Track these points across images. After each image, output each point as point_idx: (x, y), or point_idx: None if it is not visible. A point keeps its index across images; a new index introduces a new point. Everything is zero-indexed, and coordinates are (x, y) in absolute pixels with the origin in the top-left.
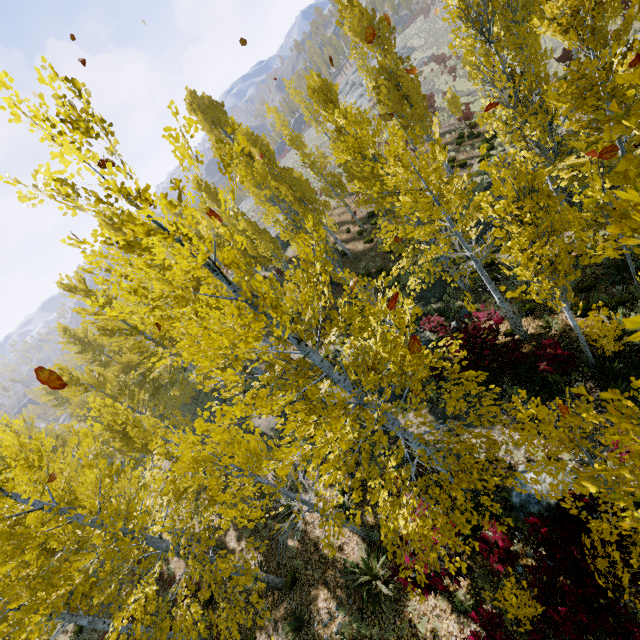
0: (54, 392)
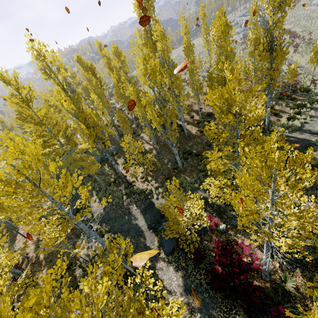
0: (2, 122)
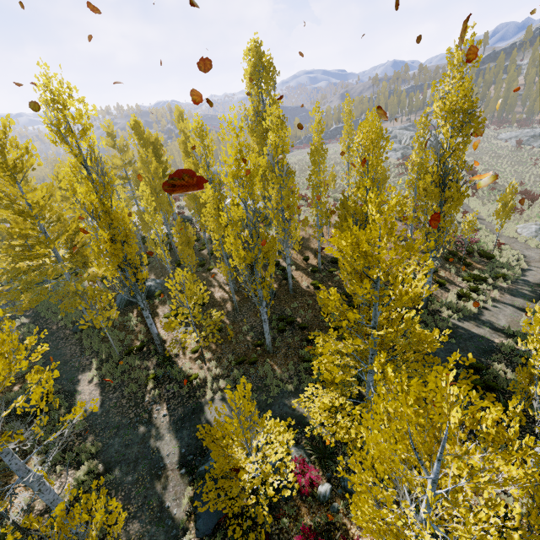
0: None
